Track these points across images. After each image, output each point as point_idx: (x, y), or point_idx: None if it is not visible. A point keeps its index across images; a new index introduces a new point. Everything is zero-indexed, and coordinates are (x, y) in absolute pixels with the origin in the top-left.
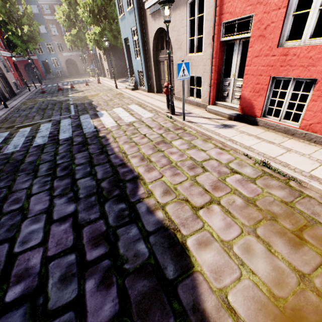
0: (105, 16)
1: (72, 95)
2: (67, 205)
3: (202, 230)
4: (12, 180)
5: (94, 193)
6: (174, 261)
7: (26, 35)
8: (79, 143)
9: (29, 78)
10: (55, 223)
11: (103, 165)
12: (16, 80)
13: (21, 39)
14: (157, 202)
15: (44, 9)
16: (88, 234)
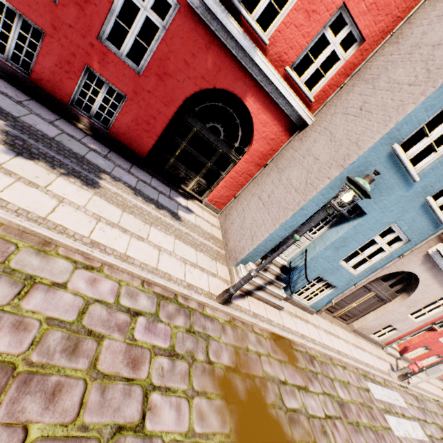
0: None
1: None
2: None
3: None
4: None
5: None
6: None
7: None
8: None
9: None
10: None
11: None
12: None
13: None
14: None
15: None
16: None
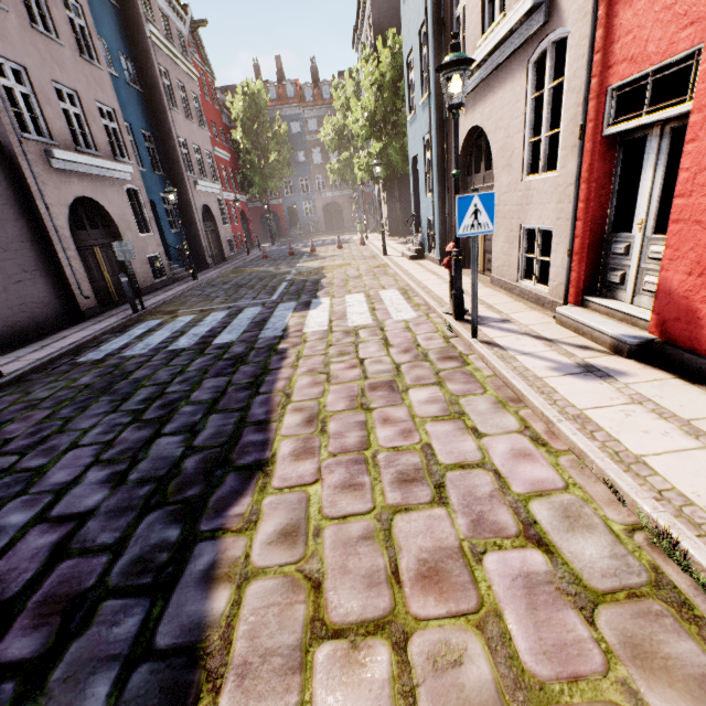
0: (396, 122)
1: (301, 265)
2: (97, 488)
3: None
4: (83, 408)
5: (156, 479)
6: None
7: (270, 168)
8: (233, 356)
9: (264, 234)
10: (43, 525)
11: (228, 414)
12: (237, 237)
13: (261, 174)
14: (246, 554)
15: (308, 126)
16: (55, 582)
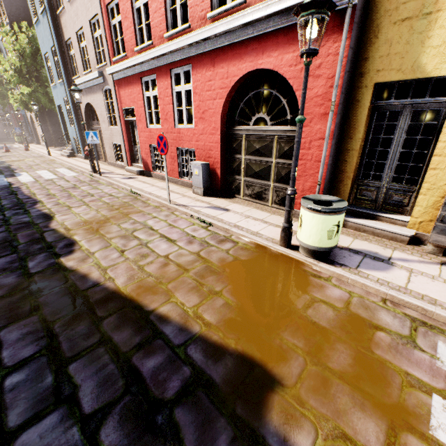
0: (39, 78)
1: None
2: None
3: (68, 212)
4: None
5: None
6: (44, 220)
7: None
8: None
9: None
10: None
11: (10, 199)
12: None
13: None
14: (47, 208)
15: None
16: None
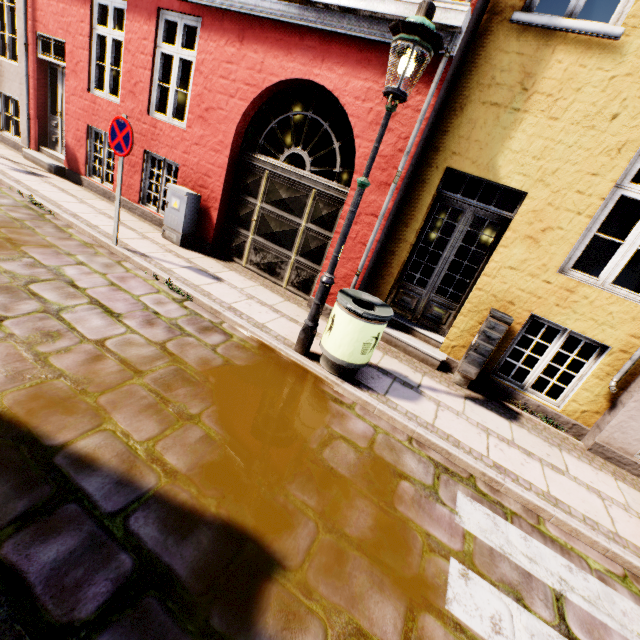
0: None
1: None
2: None
3: None
4: None
5: None
6: None
7: None
8: None
9: None
10: None
11: None
12: None
13: None
14: None
15: None
16: None
